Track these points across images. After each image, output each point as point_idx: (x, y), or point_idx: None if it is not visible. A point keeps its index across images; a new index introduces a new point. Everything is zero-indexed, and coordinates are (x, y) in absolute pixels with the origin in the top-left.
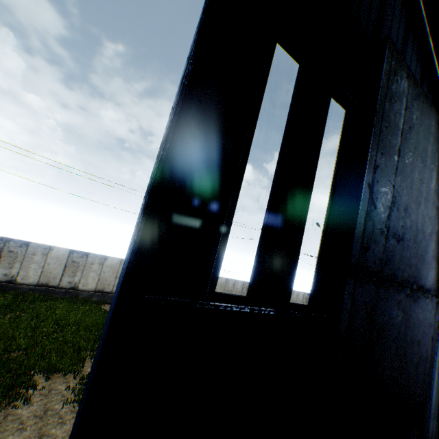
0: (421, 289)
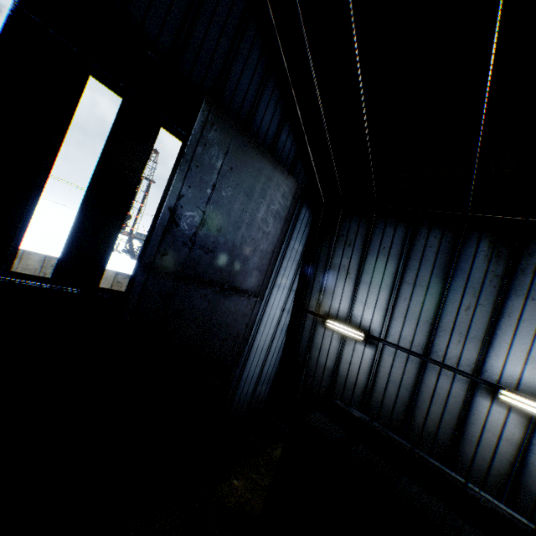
0: (236, 289)
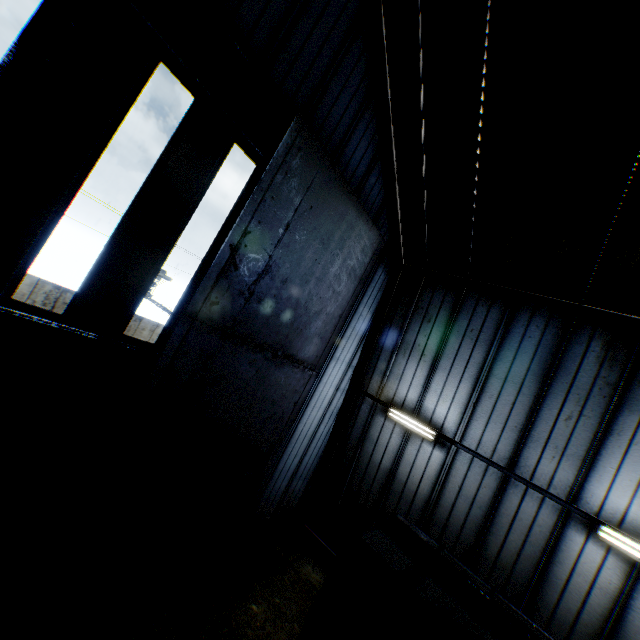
0: (291, 358)
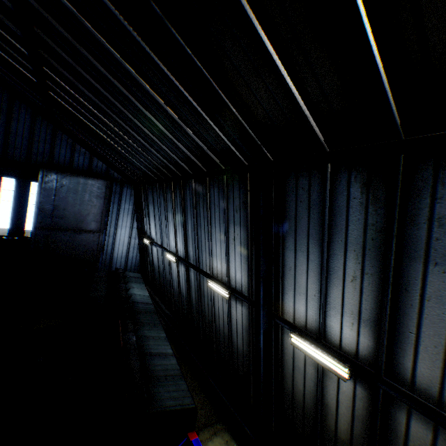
0: (84, 231)
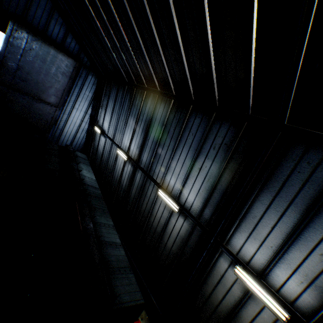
0: (43, 101)
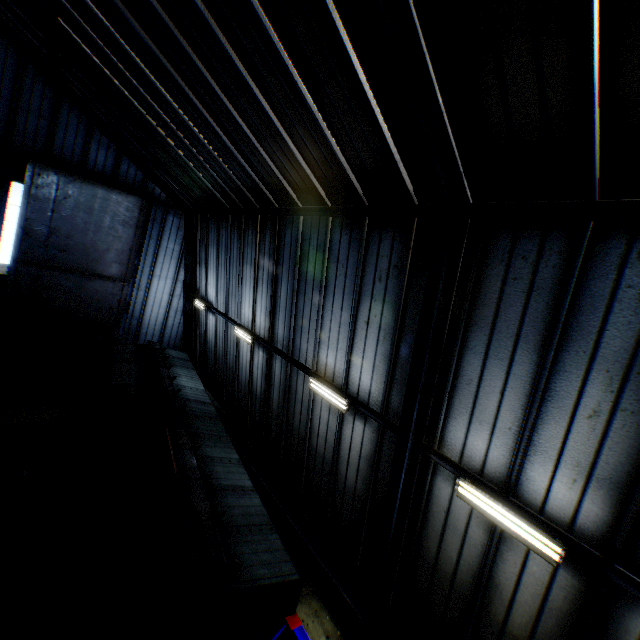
0: (99, 276)
